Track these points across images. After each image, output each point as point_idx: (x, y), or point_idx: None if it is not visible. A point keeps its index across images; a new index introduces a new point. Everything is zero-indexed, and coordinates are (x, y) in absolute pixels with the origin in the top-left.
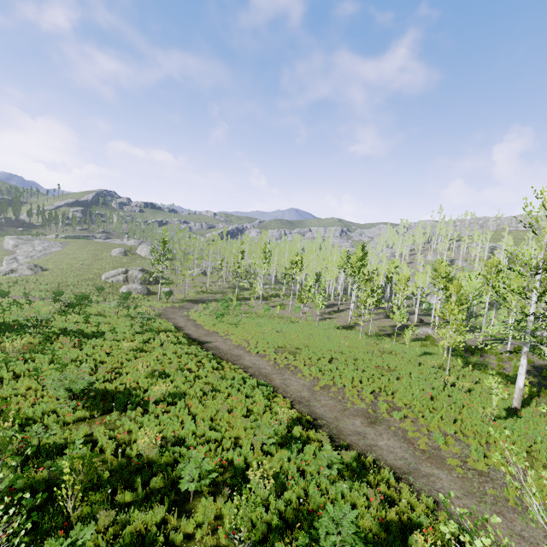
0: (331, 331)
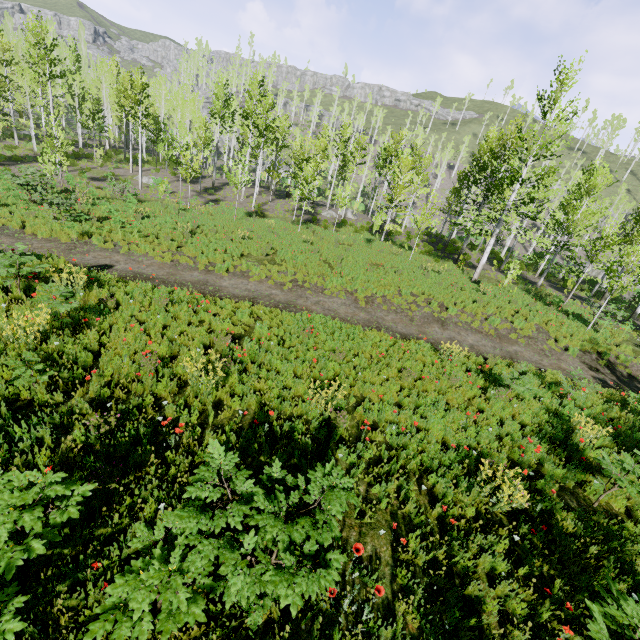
0: (252, 221)
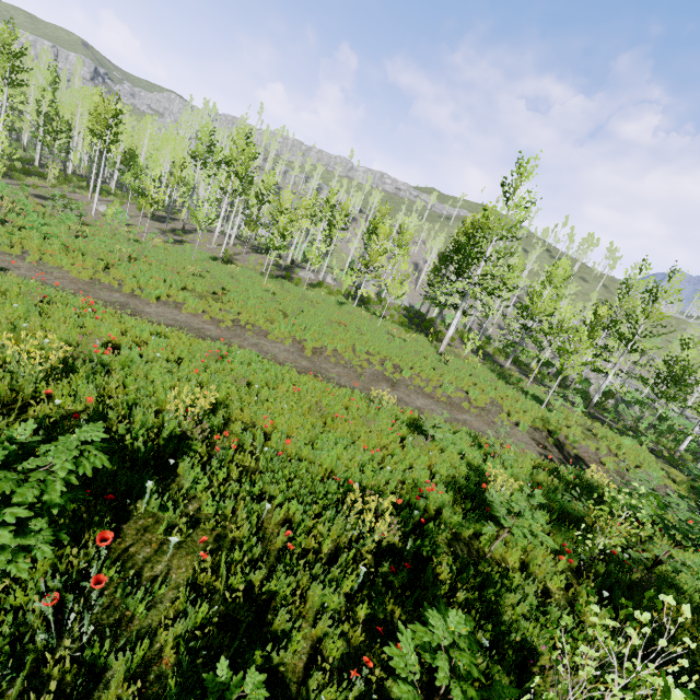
0: (215, 265)
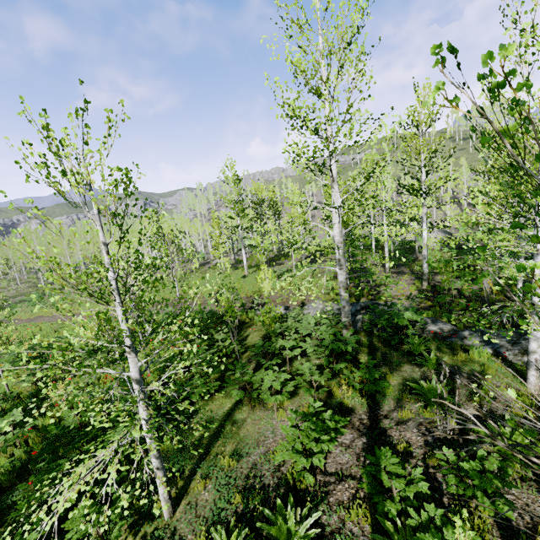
0: None
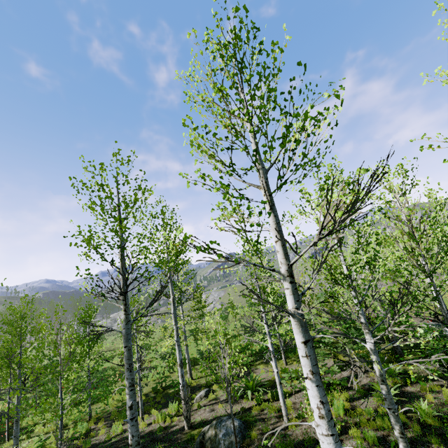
0: None
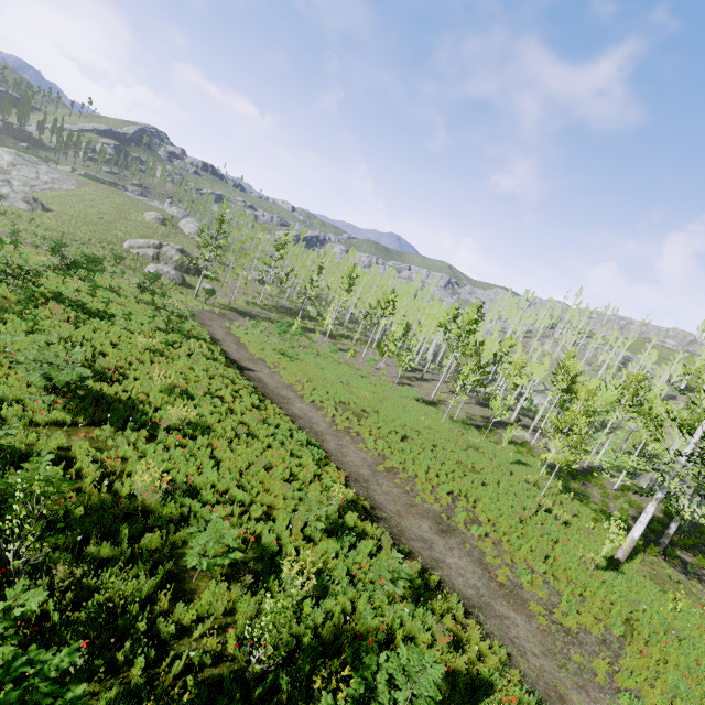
0: (408, 401)
